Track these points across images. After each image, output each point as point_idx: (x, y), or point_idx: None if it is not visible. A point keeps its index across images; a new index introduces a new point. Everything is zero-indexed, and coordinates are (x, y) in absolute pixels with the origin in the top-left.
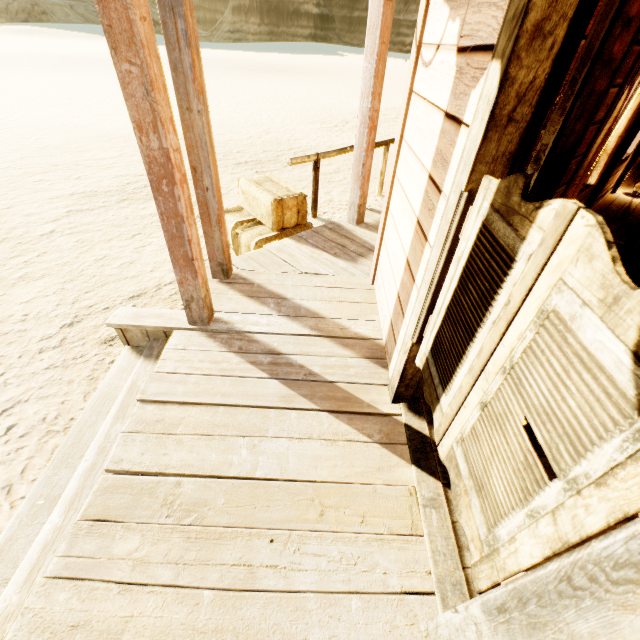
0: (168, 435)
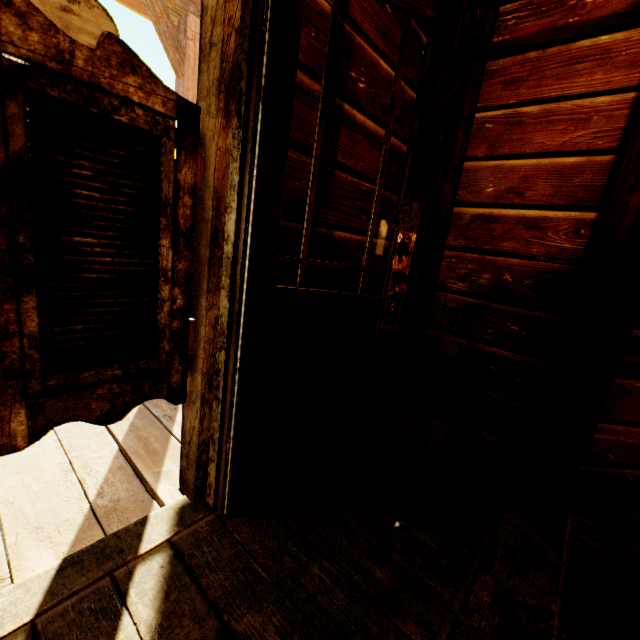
0: None
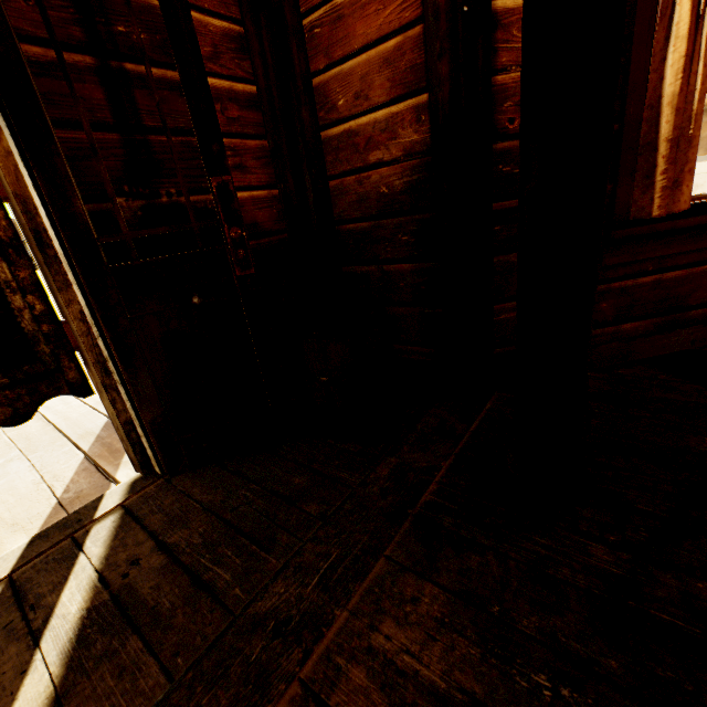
0: (3, 433)
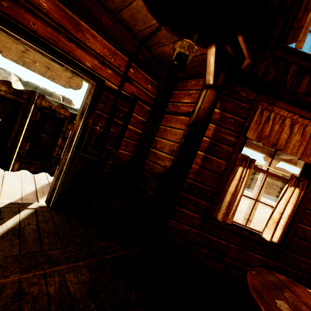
0: None
